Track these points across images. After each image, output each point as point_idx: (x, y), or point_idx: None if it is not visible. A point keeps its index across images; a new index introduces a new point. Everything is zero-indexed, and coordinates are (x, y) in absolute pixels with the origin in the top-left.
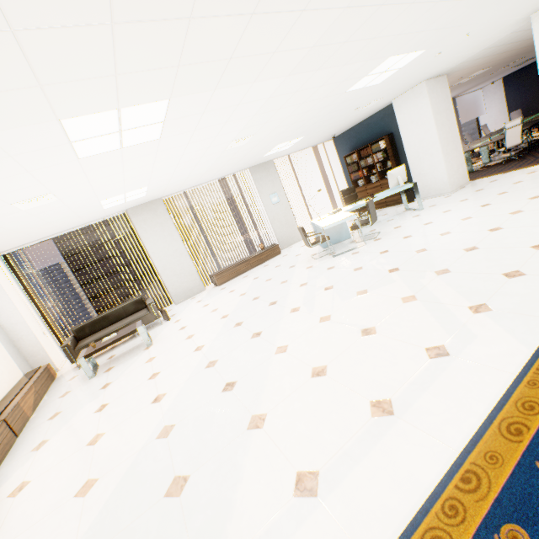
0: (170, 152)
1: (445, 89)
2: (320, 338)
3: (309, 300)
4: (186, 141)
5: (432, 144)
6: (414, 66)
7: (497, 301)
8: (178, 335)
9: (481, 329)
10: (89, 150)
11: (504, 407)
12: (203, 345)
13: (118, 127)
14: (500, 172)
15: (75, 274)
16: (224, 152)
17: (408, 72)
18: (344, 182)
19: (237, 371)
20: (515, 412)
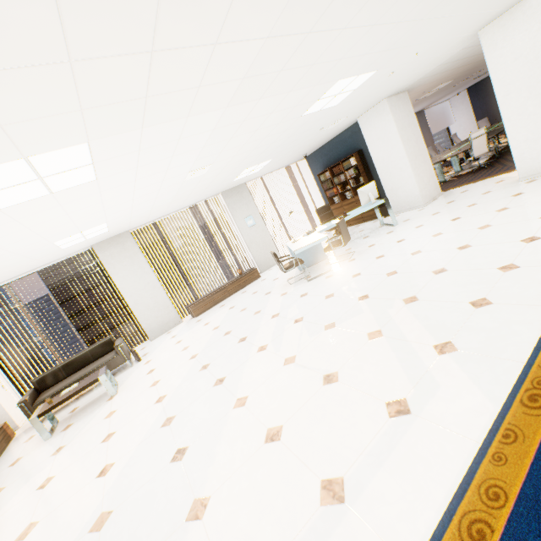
0: (117, 190)
1: (407, 105)
2: (281, 386)
3: (278, 335)
4: (132, 178)
5: (400, 159)
6: (370, 87)
7: (463, 339)
8: (145, 381)
9: (445, 377)
10: (9, 200)
11: (466, 494)
12: (165, 395)
13: (35, 175)
14: (471, 181)
15: (62, 306)
16: (184, 183)
17: (365, 92)
18: (321, 199)
19: (191, 433)
20: (478, 503)
